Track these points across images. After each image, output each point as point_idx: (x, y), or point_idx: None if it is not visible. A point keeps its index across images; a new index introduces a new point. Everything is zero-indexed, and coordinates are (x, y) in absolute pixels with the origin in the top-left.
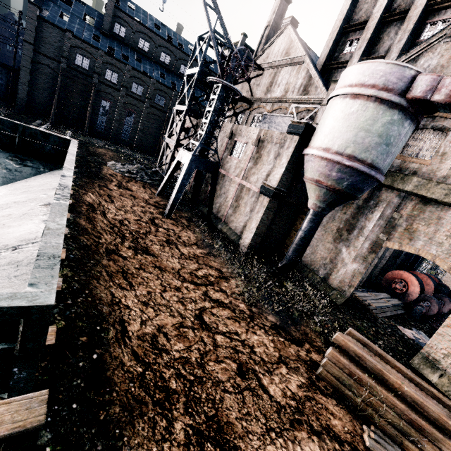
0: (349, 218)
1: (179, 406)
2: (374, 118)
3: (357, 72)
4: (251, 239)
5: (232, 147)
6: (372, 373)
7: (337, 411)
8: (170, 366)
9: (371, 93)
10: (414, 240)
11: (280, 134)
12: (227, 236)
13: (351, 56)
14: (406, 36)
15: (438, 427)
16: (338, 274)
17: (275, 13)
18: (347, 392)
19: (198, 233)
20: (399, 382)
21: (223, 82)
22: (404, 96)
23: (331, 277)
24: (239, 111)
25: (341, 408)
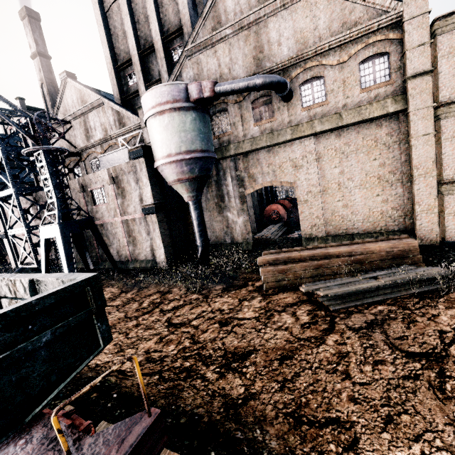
0: (216, 192)
1: (201, 368)
2: (182, 121)
3: (151, 97)
4: (164, 253)
5: (91, 198)
6: (286, 262)
7: (286, 295)
8: (175, 360)
9: (169, 107)
10: (257, 180)
11: (127, 164)
12: (144, 267)
13: (138, 86)
14: (164, 62)
15: (325, 258)
16: (237, 232)
17: (41, 70)
18: (283, 283)
19: (117, 284)
20: (299, 254)
21: (43, 148)
22: (190, 101)
23: (235, 237)
24: (73, 166)
25: (286, 292)
